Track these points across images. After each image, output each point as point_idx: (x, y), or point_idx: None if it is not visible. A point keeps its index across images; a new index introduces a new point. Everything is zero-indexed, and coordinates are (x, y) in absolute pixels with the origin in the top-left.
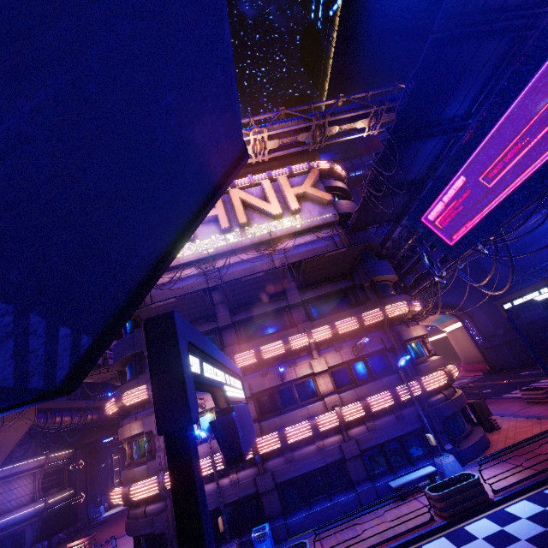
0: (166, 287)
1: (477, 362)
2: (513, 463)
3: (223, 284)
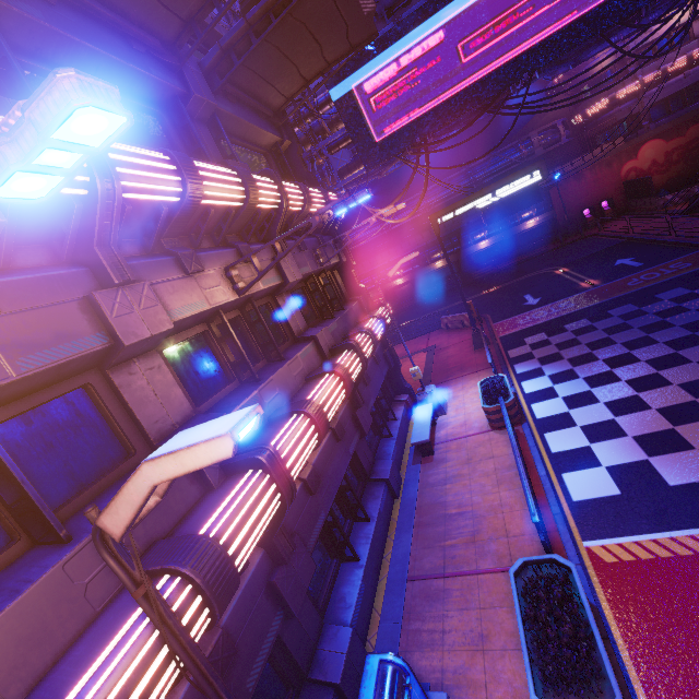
0: None
1: None
2: (457, 377)
3: None
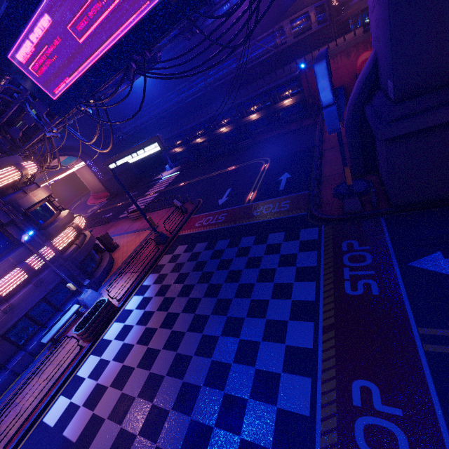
0: None
1: (102, 191)
2: (127, 272)
3: None
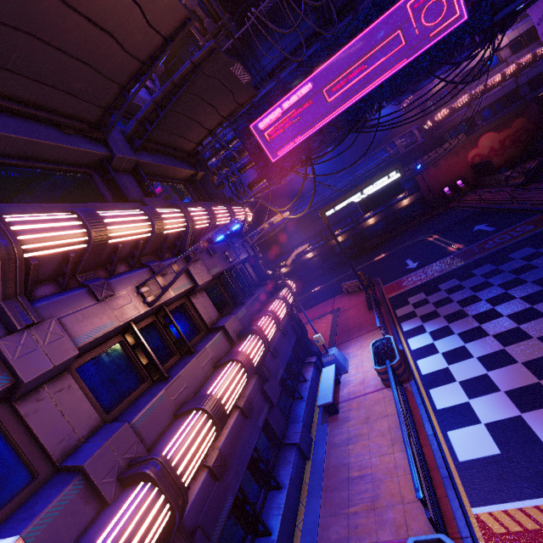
0: None
1: None
2: (356, 337)
3: None
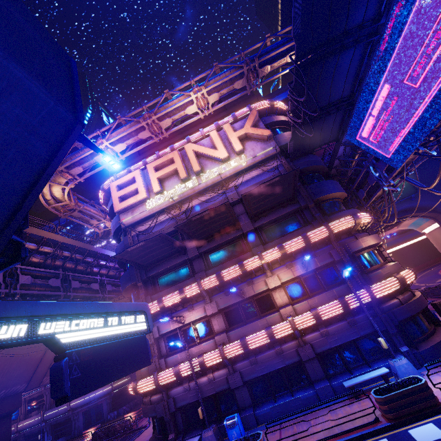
0: (148, 232)
1: None
2: None
3: (178, 225)
